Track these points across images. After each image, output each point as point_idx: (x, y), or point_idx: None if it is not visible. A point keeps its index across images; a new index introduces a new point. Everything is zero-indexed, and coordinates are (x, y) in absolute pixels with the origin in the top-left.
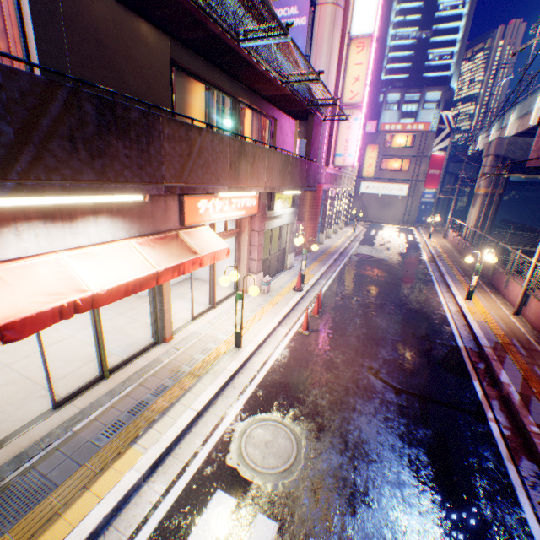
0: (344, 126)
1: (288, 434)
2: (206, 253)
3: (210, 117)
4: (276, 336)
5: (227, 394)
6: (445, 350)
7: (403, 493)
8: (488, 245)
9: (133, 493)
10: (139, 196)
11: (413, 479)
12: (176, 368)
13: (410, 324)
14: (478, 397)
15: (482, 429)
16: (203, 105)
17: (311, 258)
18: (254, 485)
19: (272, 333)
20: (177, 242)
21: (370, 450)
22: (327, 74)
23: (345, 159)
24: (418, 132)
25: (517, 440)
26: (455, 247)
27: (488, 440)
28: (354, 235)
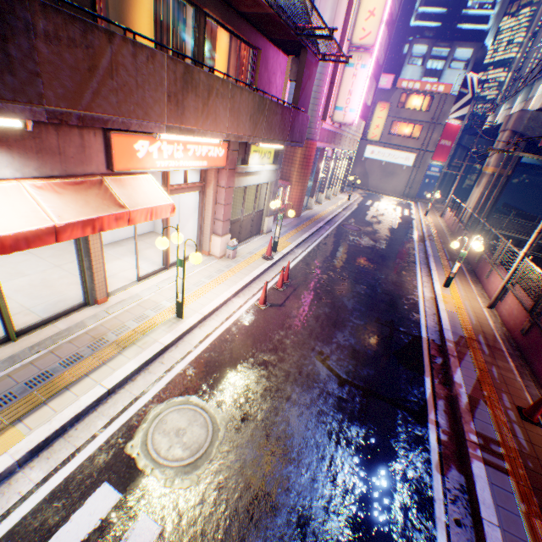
0: (350, 74)
1: (207, 421)
2: (138, 208)
3: (162, 30)
4: (228, 307)
5: (152, 370)
6: (406, 340)
7: (313, 499)
8: (483, 229)
9: (2, 480)
10: (15, 120)
11: (328, 484)
12: (100, 335)
13: (378, 308)
14: (426, 396)
15: (419, 432)
16: (154, 12)
17: (294, 224)
18: (148, 480)
19: (224, 304)
20: (99, 191)
21: (292, 447)
22: (337, 1)
23: (345, 114)
24: (438, 94)
25: (452, 447)
26: (449, 228)
27: (422, 445)
28: (348, 204)
